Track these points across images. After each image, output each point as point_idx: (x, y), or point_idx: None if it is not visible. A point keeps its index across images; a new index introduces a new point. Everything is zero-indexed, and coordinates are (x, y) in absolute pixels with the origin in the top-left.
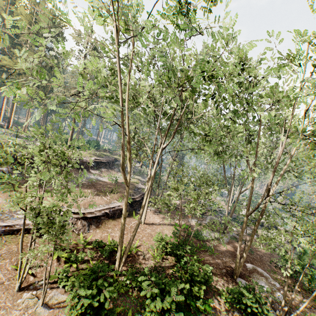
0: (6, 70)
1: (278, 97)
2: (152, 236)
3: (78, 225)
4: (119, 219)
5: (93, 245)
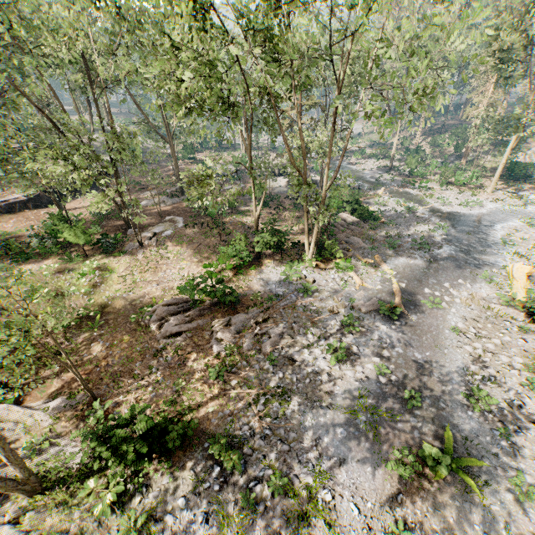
0: None
1: None
2: None
3: None
4: (23, 213)
5: None
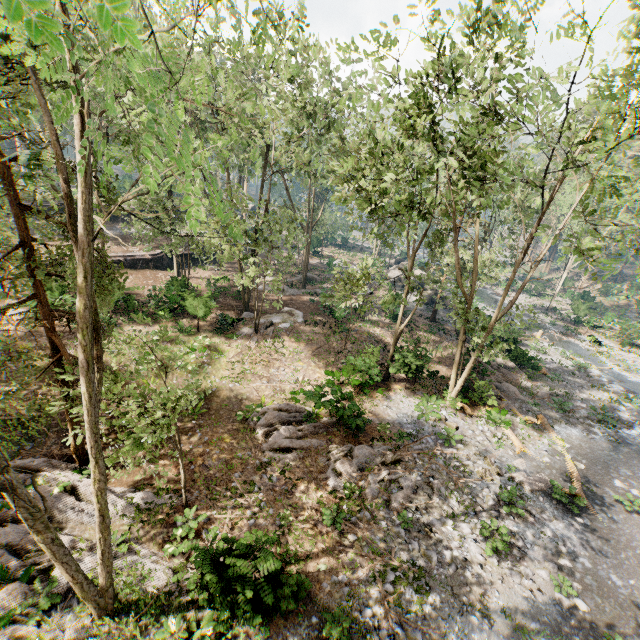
0: None
1: None
2: None
3: None
4: (143, 270)
5: None
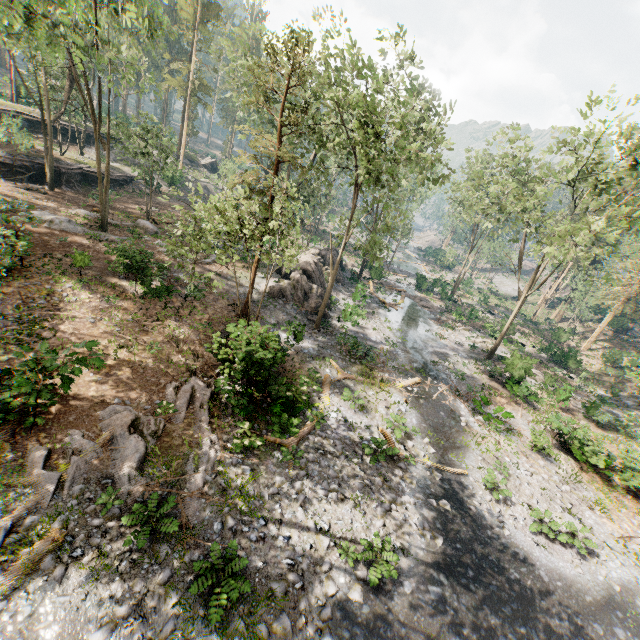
0: None
1: None
2: None
3: None
4: None
5: None
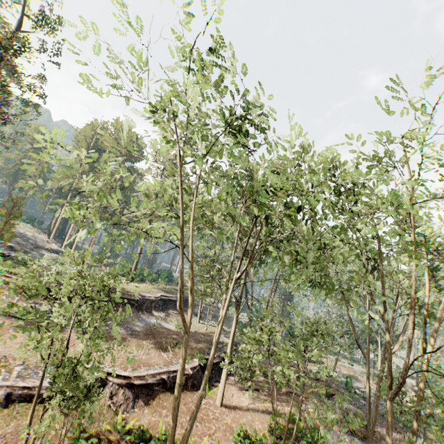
0: (80, 193)
1: (374, 206)
2: (232, 430)
3: (119, 397)
4: (182, 394)
5: (134, 435)
